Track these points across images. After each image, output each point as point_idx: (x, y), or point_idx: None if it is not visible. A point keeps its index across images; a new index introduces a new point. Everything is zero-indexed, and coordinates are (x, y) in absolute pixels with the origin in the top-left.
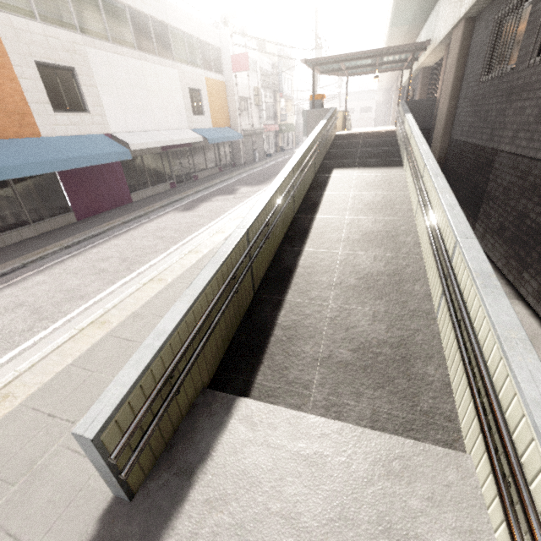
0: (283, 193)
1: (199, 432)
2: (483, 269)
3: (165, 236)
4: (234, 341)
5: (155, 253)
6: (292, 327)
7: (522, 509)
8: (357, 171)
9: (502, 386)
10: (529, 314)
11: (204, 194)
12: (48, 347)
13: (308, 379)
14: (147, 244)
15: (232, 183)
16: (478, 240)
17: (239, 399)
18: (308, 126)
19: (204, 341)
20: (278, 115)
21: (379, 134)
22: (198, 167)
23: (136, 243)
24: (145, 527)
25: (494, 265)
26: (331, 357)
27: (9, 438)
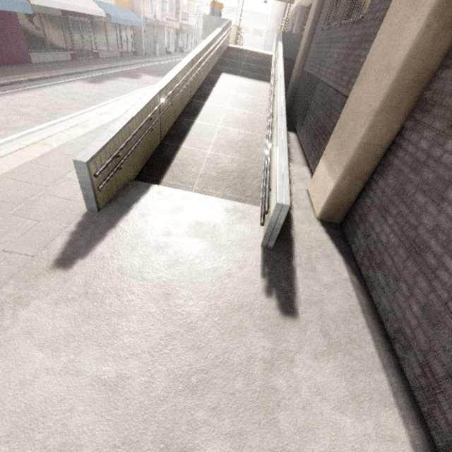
0: (184, 76)
1: (132, 194)
2: (283, 128)
3: (78, 99)
4: (148, 163)
5: (73, 109)
6: (185, 160)
7: (265, 193)
8: (239, 78)
9: (273, 168)
10: (309, 172)
11: (108, 73)
12: (3, 151)
13: (192, 182)
14: (62, 102)
15: (134, 69)
16: (300, 138)
17: (153, 185)
18: (207, 31)
19: (135, 147)
20: (180, 12)
21: (260, 55)
22: (99, 45)
23: (50, 99)
24: (109, 219)
25: (303, 152)
26: (206, 175)
27: (2, 189)
